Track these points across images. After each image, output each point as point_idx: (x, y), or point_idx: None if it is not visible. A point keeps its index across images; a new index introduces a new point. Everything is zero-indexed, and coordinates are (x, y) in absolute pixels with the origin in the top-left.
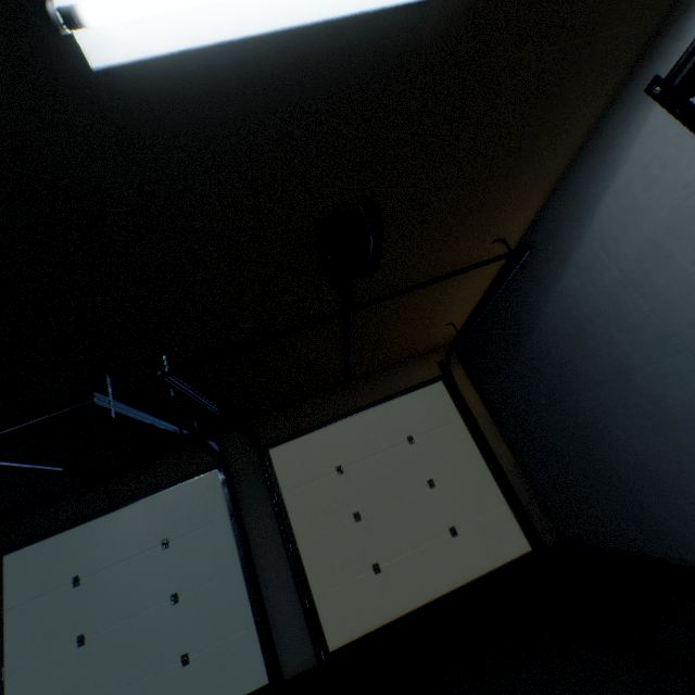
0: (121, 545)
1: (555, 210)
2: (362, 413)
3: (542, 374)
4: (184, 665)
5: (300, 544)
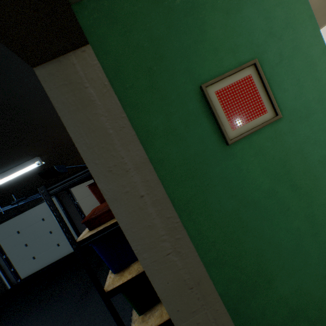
0: (29, 222)
1: None
2: None
3: None
4: (58, 246)
5: (86, 214)
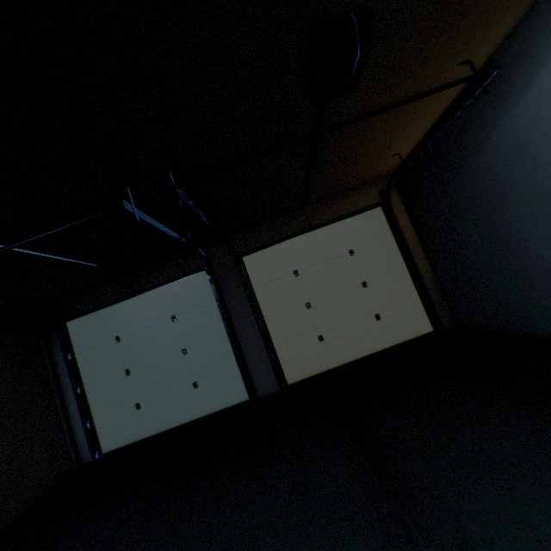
0: (143, 318)
1: (533, 24)
2: (314, 231)
3: (473, 197)
4: (195, 388)
5: (267, 322)
